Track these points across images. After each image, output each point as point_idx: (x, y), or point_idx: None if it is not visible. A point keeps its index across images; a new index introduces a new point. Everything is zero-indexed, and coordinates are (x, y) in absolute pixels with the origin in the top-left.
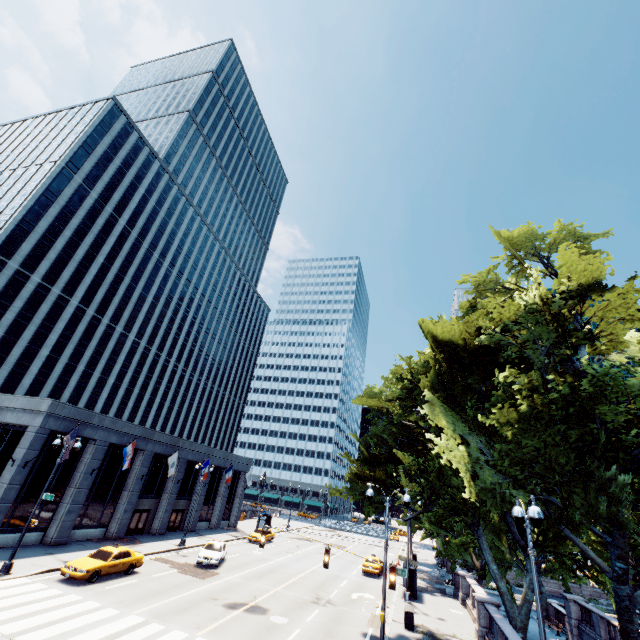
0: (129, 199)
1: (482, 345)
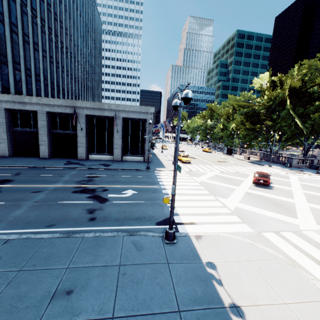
0: None
1: (305, 90)
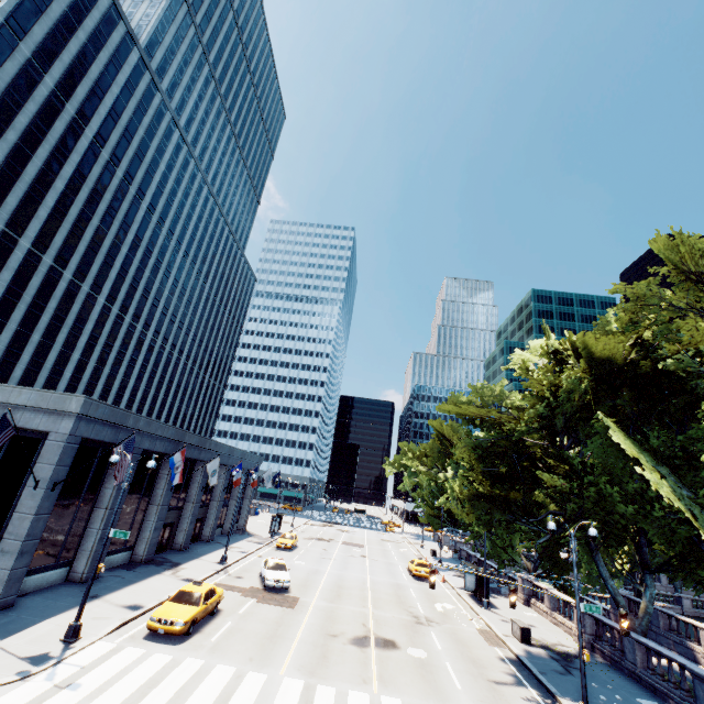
0: (98, 100)
1: (653, 368)
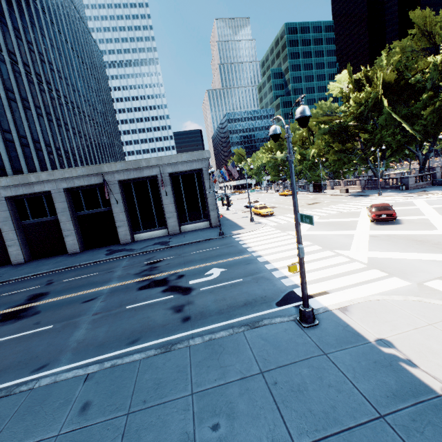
0: None
1: (404, 82)
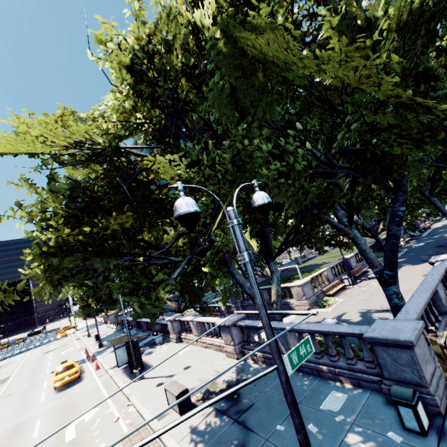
0: None
1: None
